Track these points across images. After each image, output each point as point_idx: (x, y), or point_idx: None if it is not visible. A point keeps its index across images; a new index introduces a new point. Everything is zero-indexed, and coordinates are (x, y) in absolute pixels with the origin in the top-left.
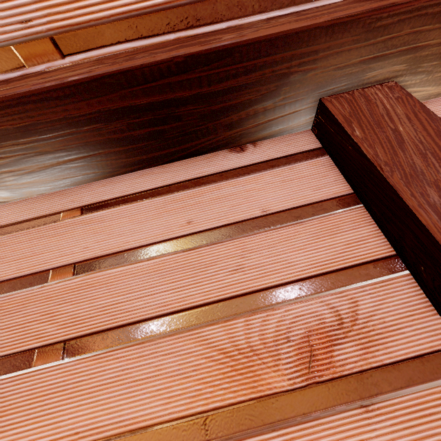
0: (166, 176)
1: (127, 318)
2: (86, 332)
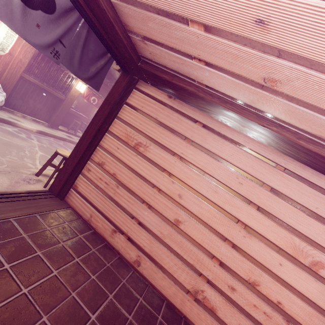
0: (324, 183)
1: (277, 216)
2: (265, 209)
